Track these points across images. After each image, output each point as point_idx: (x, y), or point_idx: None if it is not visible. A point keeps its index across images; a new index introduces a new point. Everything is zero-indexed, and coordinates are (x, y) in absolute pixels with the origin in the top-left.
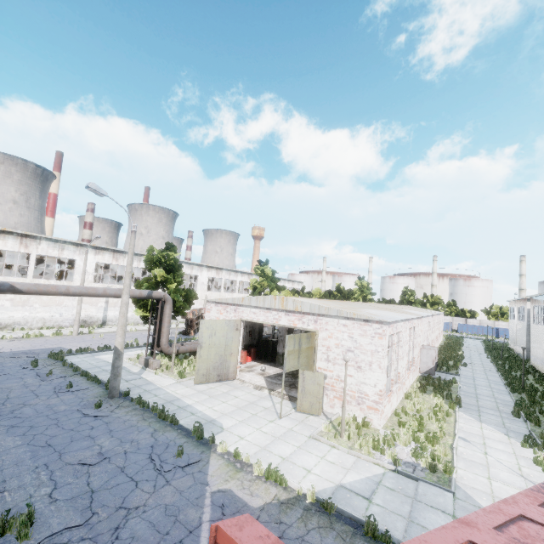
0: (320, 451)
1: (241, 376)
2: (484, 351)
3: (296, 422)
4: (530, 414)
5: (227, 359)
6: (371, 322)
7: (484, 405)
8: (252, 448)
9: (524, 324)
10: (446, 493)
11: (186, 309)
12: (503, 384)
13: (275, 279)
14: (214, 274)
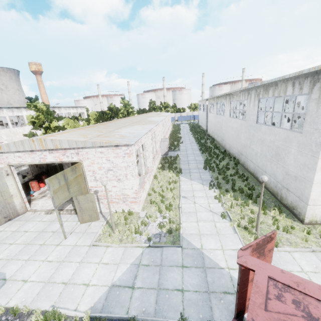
0: (97, 257)
1: (34, 205)
2: (190, 131)
3: (80, 234)
4: (210, 166)
5: (9, 202)
6: (120, 146)
7: (191, 167)
8: (36, 288)
9: (205, 113)
10: (178, 249)
11: None
12: (198, 149)
13: (50, 112)
14: None
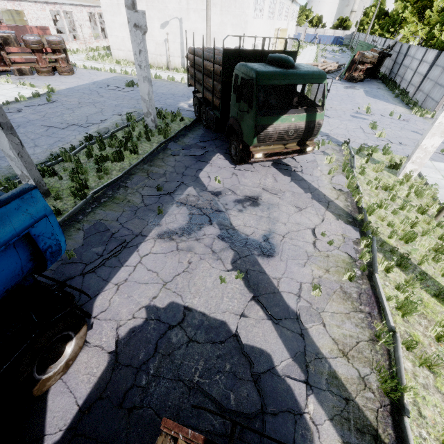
0: None
1: None
2: None
3: None
4: None
5: None
6: (37, 3)
7: None
8: None
9: None
10: None
11: None
12: None
13: None
14: None
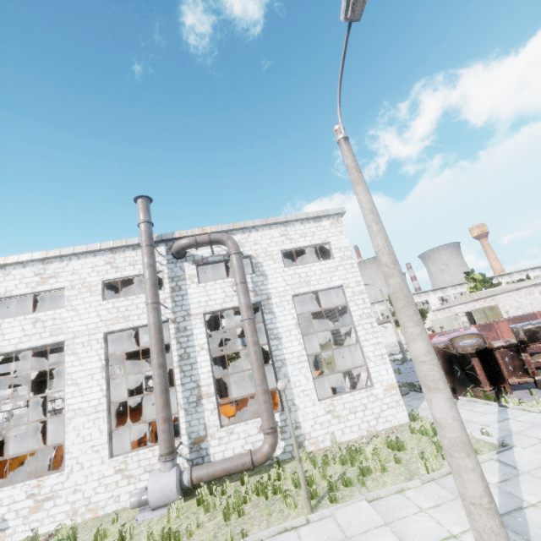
0: None
1: None
2: None
3: None
4: None
5: None
6: (520, 289)
7: None
8: None
9: None
10: None
11: (423, 320)
12: None
13: (486, 280)
14: (441, 294)
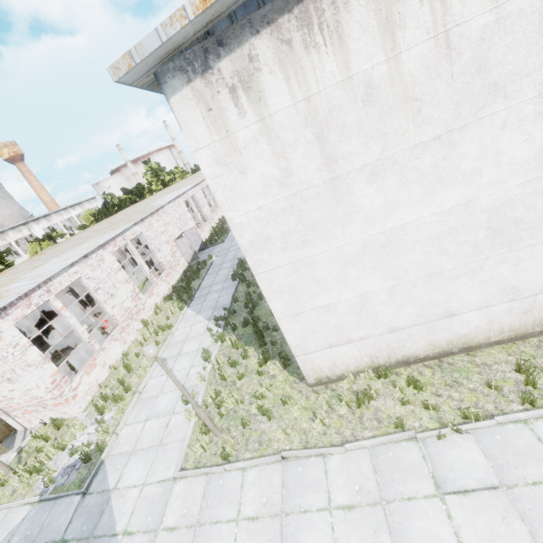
0: None
1: None
2: None
3: None
4: (246, 268)
5: None
6: None
7: (217, 280)
8: None
9: None
10: (75, 499)
11: None
12: None
13: None
14: None
